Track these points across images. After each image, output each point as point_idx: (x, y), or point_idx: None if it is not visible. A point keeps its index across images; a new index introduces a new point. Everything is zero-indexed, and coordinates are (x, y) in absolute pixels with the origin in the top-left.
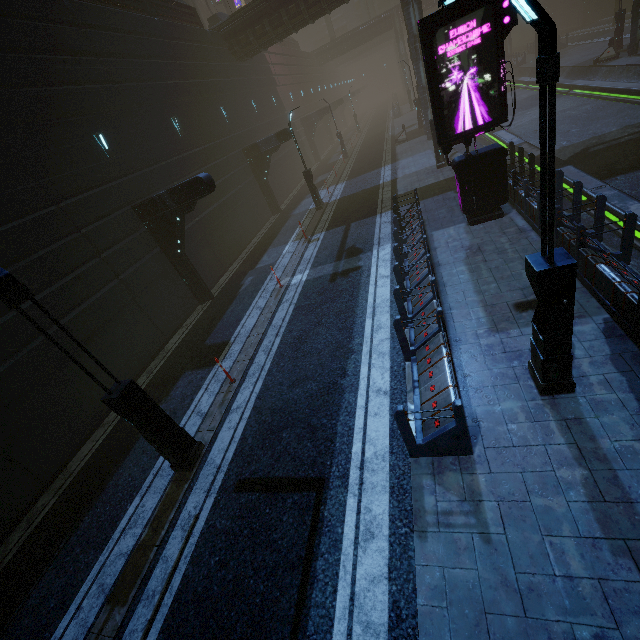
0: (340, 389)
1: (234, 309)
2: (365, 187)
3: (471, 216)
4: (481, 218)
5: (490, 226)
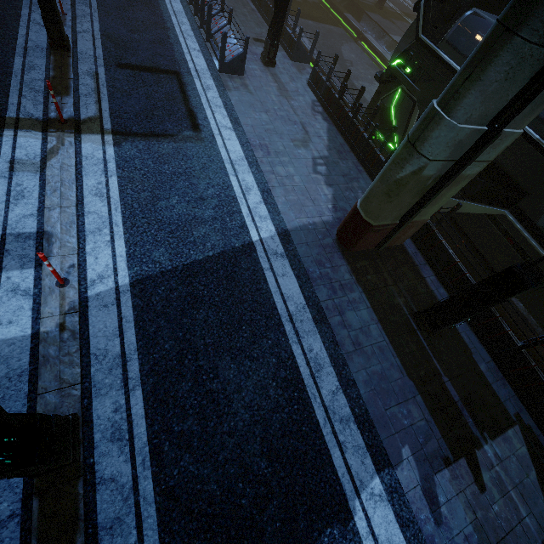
0: (169, 43)
1: None
2: None
3: None
4: None
5: (237, 0)
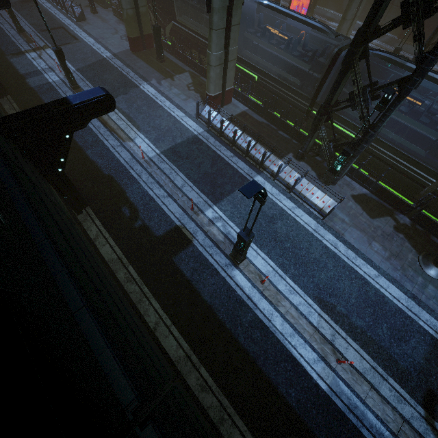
0: (54, 19)
1: None
2: None
3: None
4: None
5: None
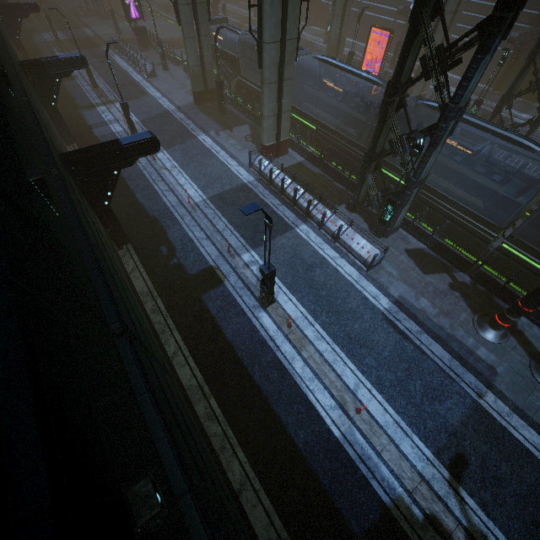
0: (127, 76)
1: None
2: (81, 36)
3: (142, 49)
4: (145, 50)
5: (148, 52)
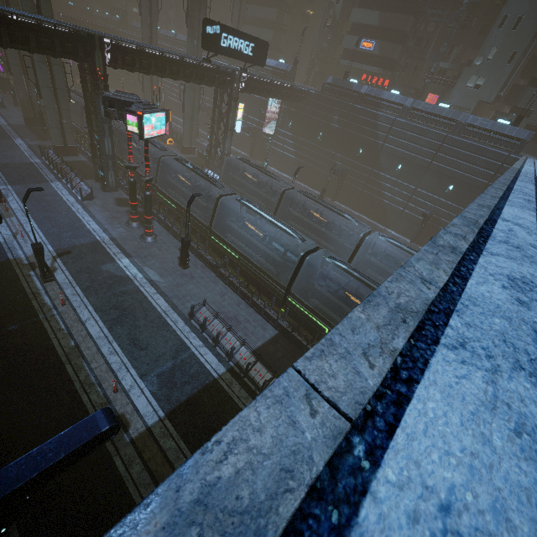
0: None
1: None
2: None
3: (4, 92)
4: (7, 93)
5: (9, 95)
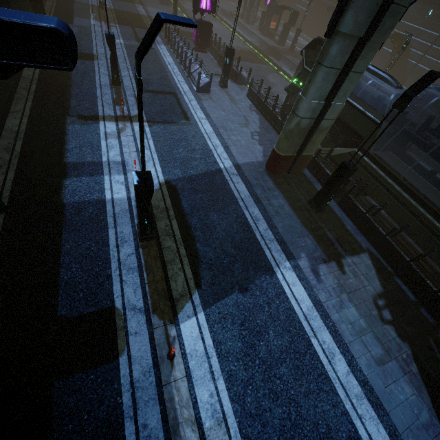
0: (168, 79)
1: (80, 41)
2: (131, 11)
3: (197, 47)
4: (200, 50)
5: (203, 54)
